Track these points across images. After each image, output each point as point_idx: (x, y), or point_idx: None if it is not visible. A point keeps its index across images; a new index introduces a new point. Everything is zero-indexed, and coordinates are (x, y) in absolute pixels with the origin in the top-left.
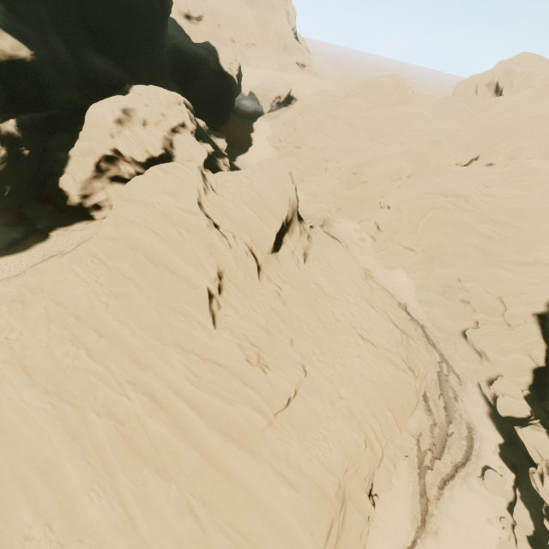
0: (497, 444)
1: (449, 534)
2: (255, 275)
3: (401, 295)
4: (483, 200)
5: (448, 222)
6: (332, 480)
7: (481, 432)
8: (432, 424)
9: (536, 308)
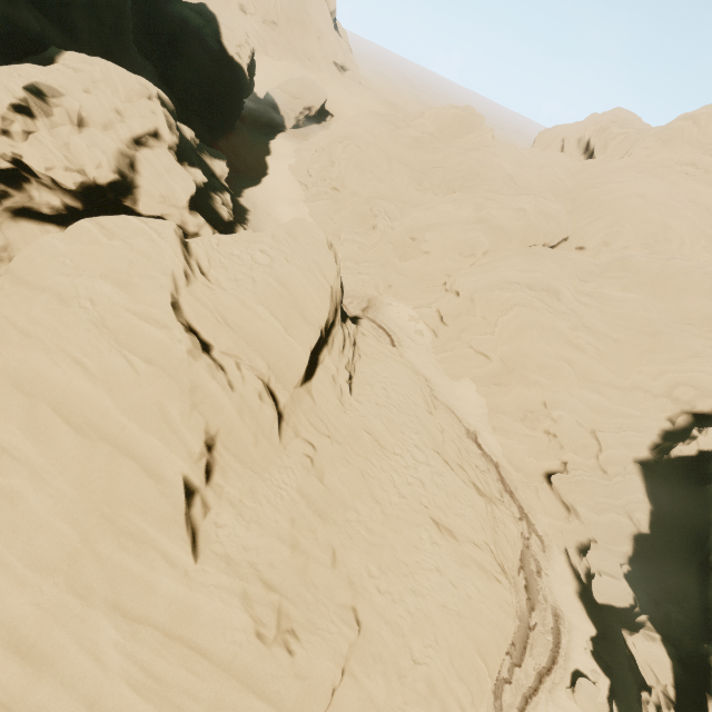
0: (588, 638)
1: None
2: (273, 433)
3: (470, 418)
4: (577, 299)
5: (535, 326)
6: None
7: (570, 621)
8: None
9: (638, 452)
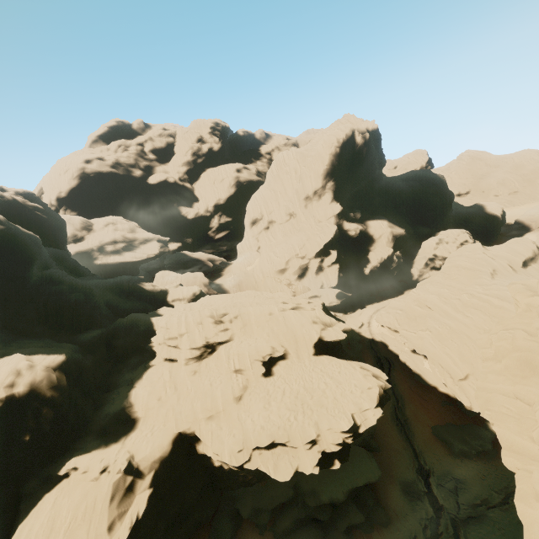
0: None
1: None
2: (510, 271)
3: None
4: None
5: None
6: None
7: None
8: None
9: None
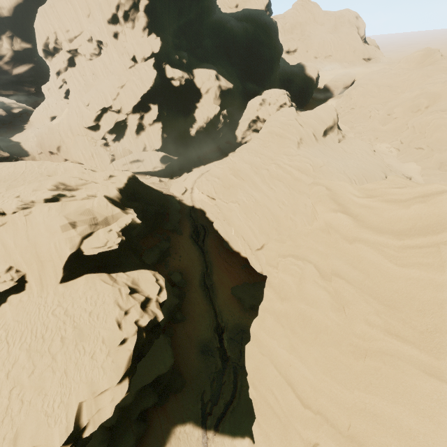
0: None
1: None
2: (313, 141)
3: (409, 173)
4: None
5: (443, 125)
6: None
7: None
8: None
9: None
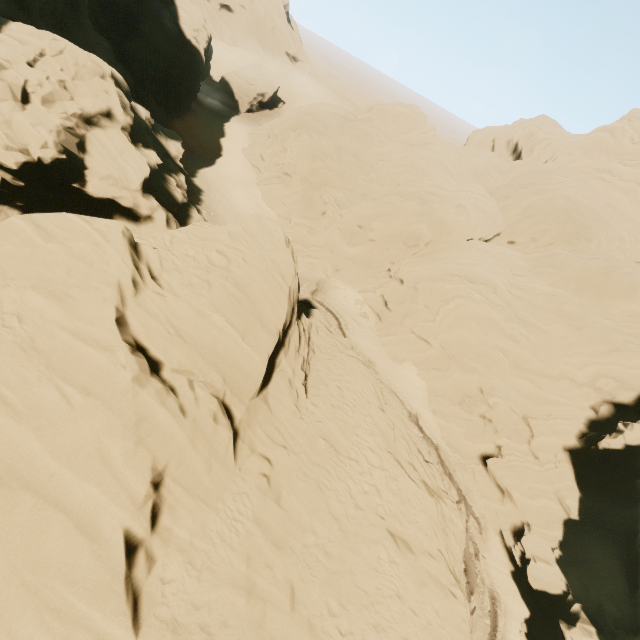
0: (523, 620)
1: None
2: (228, 455)
3: (412, 401)
4: (511, 292)
5: (474, 317)
6: None
7: (506, 603)
8: None
9: (567, 440)
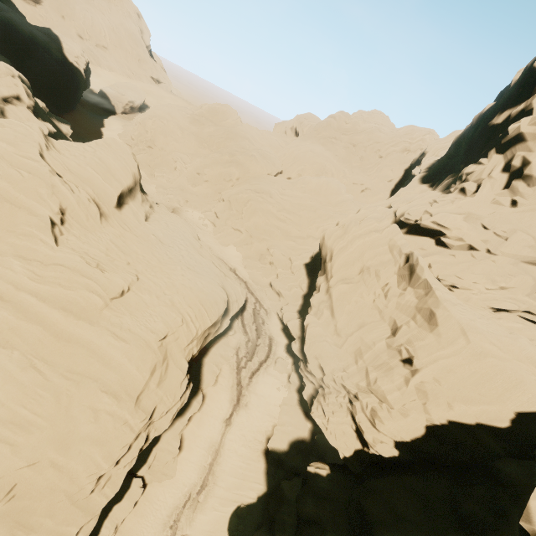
0: (285, 345)
1: (254, 404)
2: (97, 218)
3: (232, 263)
4: (281, 197)
5: (260, 210)
6: (155, 337)
7: (277, 340)
8: (247, 340)
9: (306, 260)
